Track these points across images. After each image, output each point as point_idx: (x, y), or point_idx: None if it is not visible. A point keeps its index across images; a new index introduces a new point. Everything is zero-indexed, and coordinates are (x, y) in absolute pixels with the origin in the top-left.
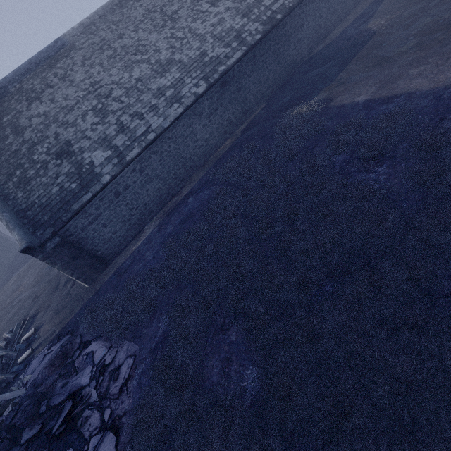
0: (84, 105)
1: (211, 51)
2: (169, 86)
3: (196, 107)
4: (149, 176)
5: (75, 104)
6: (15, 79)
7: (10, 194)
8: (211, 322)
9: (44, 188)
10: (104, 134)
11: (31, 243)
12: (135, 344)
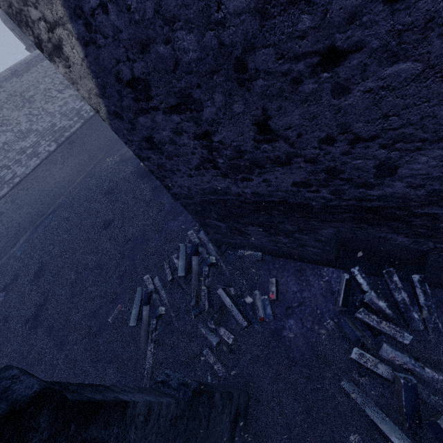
0: None
1: (59, 123)
2: (29, 146)
3: (51, 158)
4: (20, 205)
5: None
6: None
7: None
8: (41, 266)
9: None
10: None
11: None
12: (5, 292)
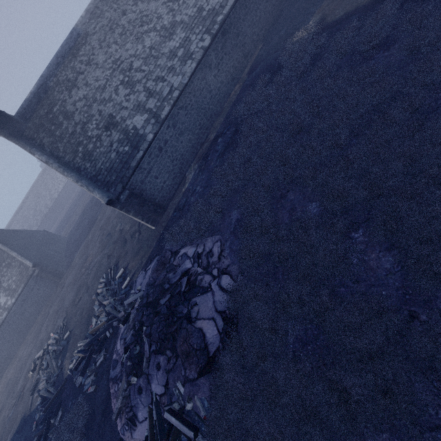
0: (113, 82)
1: (206, 4)
2: (178, 46)
3: (205, 60)
4: (181, 130)
5: (106, 83)
6: (51, 75)
7: (81, 166)
8: (272, 198)
9: (105, 156)
10: (137, 102)
11: (110, 197)
12: (217, 235)
